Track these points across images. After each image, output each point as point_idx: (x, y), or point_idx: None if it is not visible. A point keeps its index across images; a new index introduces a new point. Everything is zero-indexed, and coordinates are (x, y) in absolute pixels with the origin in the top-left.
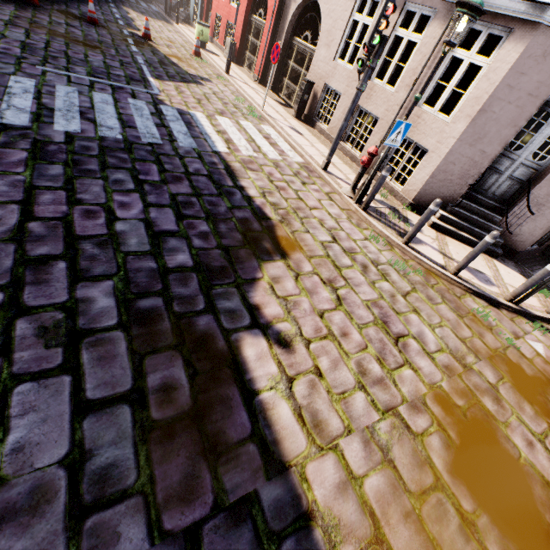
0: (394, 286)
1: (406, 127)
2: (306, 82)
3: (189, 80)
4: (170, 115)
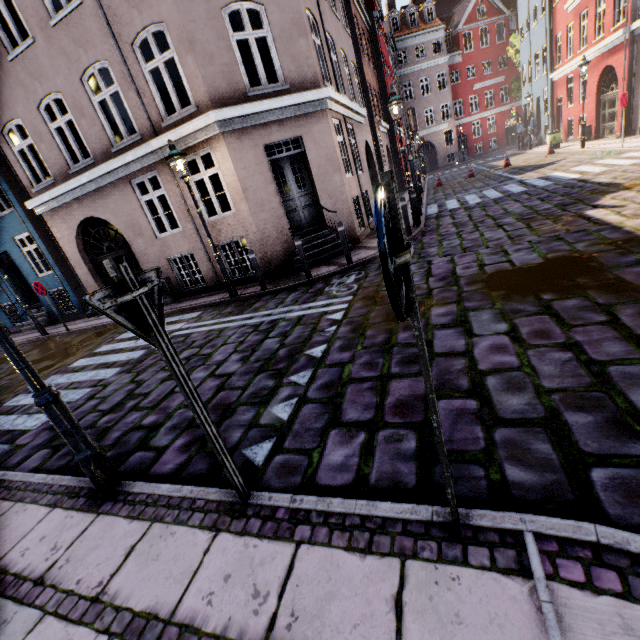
0: None
1: None
2: None
3: (544, 166)
4: (531, 181)
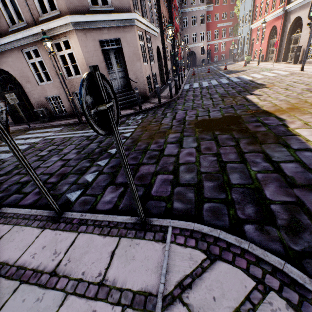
0: None
1: None
2: (296, 47)
3: (240, 72)
4: (232, 78)
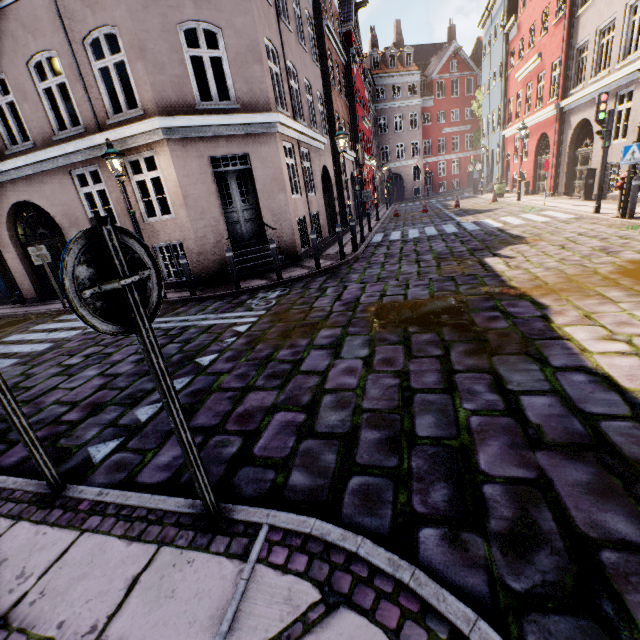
0: (634, 240)
1: (639, 146)
2: (585, 171)
3: (483, 212)
4: (465, 224)
